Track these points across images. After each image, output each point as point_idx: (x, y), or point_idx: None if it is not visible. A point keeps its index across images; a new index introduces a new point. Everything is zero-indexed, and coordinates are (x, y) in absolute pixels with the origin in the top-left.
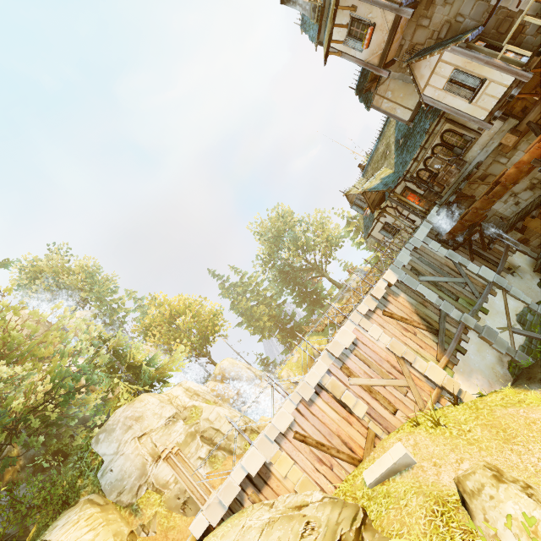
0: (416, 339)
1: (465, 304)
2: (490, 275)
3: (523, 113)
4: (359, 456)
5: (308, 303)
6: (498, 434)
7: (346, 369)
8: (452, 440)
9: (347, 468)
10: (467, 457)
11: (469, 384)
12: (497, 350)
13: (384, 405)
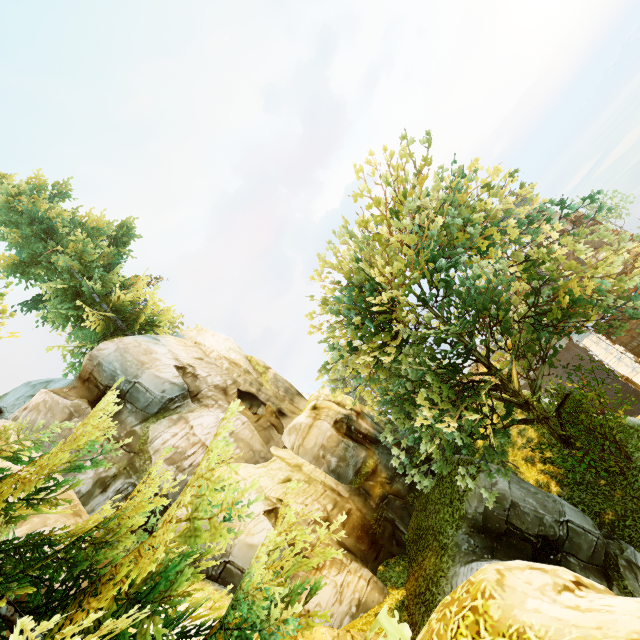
0: None
1: None
2: None
3: None
4: None
5: None
6: None
7: None
8: None
9: None
10: None
11: None
12: None
13: None
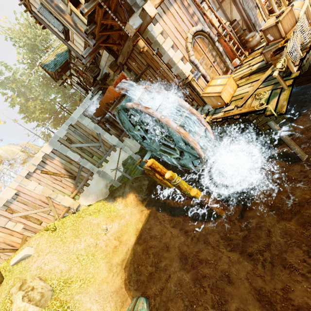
0: (61, 184)
1: (96, 159)
2: (115, 140)
3: (118, 53)
4: (17, 247)
5: (72, 102)
6: (75, 234)
7: (10, 210)
8: (55, 239)
9: (10, 254)
10: (52, 250)
11: (87, 200)
12: (106, 181)
13: (34, 222)
